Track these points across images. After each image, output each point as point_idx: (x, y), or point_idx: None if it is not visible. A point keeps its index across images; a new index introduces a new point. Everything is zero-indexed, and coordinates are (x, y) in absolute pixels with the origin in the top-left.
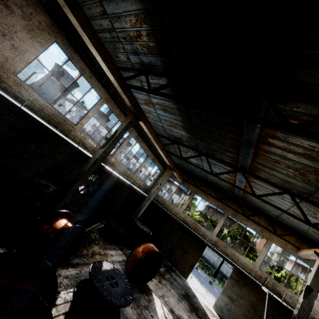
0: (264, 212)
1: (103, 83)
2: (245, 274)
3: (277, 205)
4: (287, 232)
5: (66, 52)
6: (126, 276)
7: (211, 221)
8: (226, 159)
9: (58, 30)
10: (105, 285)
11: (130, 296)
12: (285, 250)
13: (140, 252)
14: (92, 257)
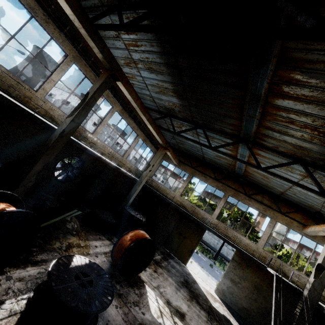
0: (267, 189)
1: (67, 34)
2: (249, 256)
3: None
4: (293, 209)
5: None
6: (113, 269)
7: (210, 205)
8: (226, 129)
9: None
10: (72, 286)
11: (108, 296)
12: (290, 228)
13: (127, 241)
14: (68, 250)
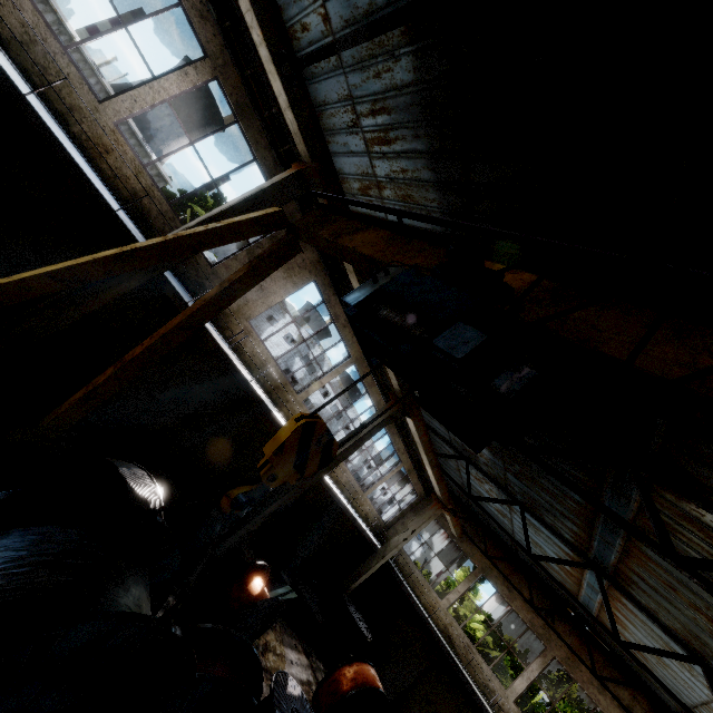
0: (648, 684)
1: None
2: None
3: (679, 681)
4: None
5: (322, 294)
6: None
7: (509, 651)
8: (563, 531)
9: (323, 267)
10: None
11: None
12: None
13: (349, 679)
14: (264, 654)
